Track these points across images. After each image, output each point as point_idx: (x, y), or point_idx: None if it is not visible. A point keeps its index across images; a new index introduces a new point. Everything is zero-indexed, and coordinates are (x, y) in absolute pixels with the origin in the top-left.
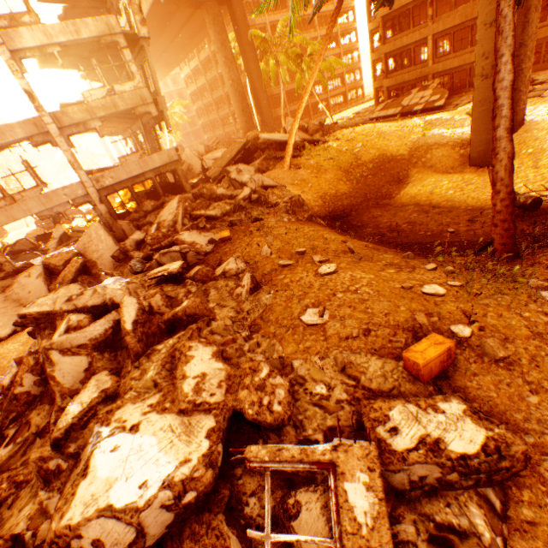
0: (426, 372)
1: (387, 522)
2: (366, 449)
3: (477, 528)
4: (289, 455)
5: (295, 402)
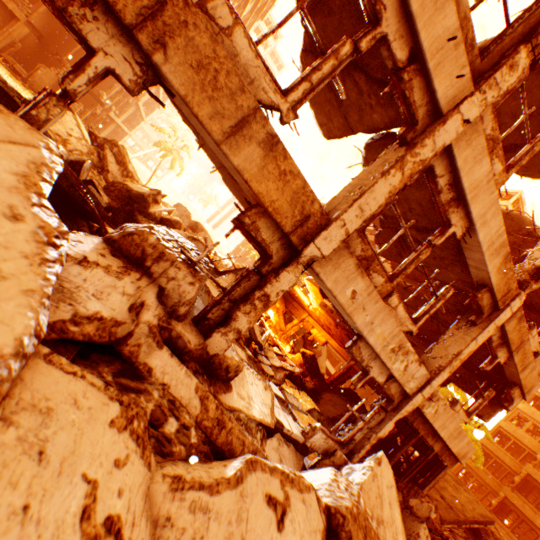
0: None
1: None
2: None
3: None
4: None
5: None
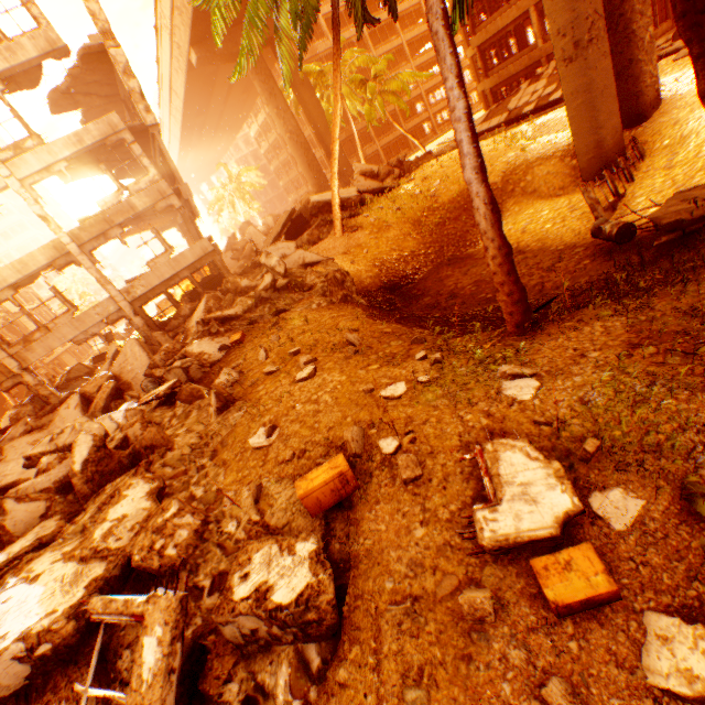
0: (313, 504)
1: (163, 679)
2: (170, 600)
3: (277, 689)
4: (116, 607)
5: (203, 543)
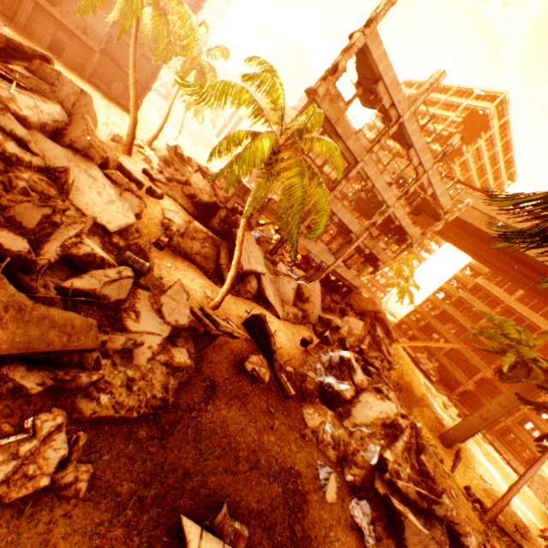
0: None
1: None
2: None
3: None
4: None
5: None
